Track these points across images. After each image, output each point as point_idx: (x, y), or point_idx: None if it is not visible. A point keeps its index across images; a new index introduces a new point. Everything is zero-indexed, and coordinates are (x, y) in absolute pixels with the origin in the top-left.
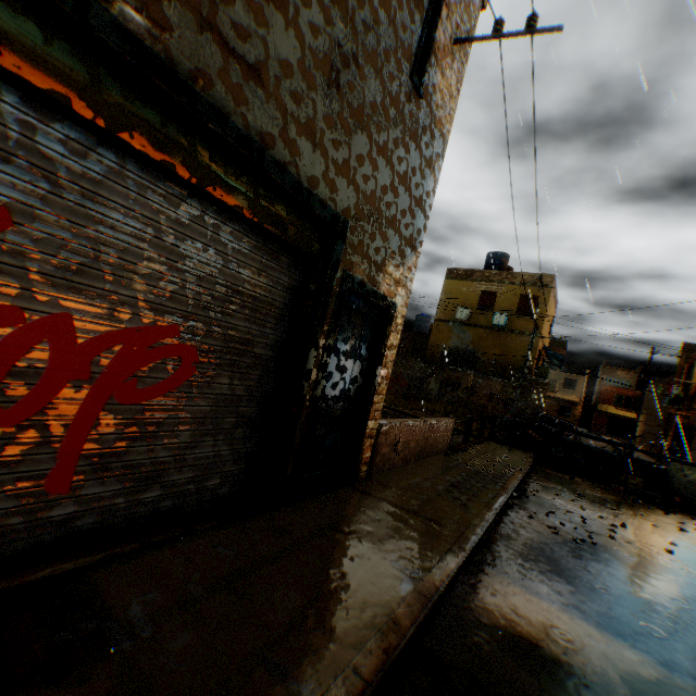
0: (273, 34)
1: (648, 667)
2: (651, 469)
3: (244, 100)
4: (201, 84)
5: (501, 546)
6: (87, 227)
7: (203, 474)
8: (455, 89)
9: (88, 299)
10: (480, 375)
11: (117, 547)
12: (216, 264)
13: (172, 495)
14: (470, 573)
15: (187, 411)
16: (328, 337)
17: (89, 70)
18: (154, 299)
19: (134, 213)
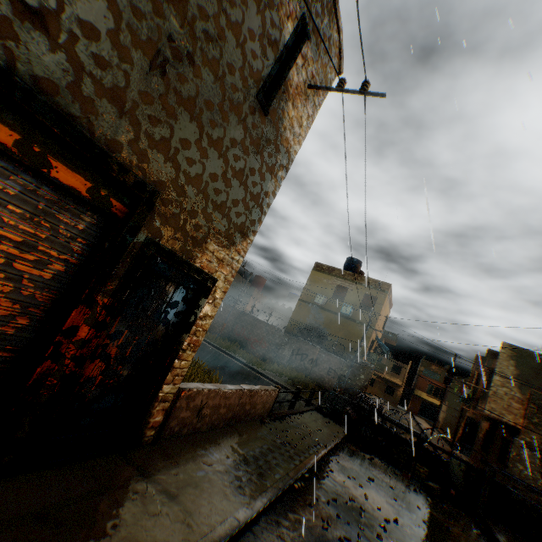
0: None
1: None
2: (438, 459)
3: (13, 36)
4: None
5: None
6: None
7: None
8: (305, 121)
9: None
10: (324, 351)
11: None
12: None
13: None
14: None
15: None
16: (113, 297)
17: None
18: None
19: None
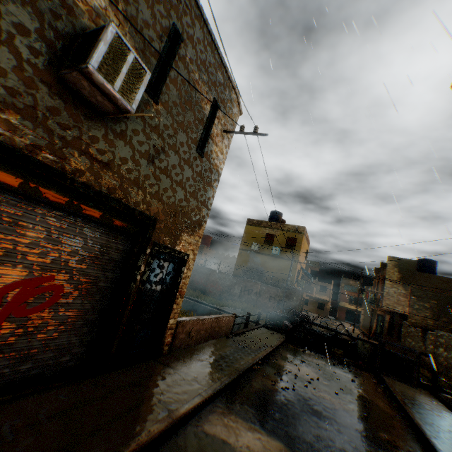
0: (118, 148)
1: (284, 450)
2: (349, 344)
3: (100, 176)
4: (79, 174)
5: (236, 392)
6: (13, 235)
7: (60, 354)
8: (225, 150)
9: (8, 267)
10: (264, 284)
11: (1, 396)
12: (81, 244)
13: (39, 366)
14: (209, 407)
15: (54, 319)
16: (143, 276)
17: (26, 176)
18: (43, 264)
19: (38, 226)
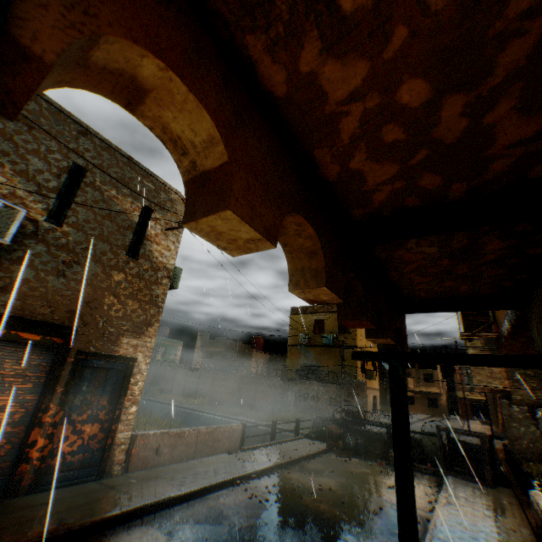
0: (18, 272)
1: None
2: (414, 441)
3: None
4: None
5: (184, 507)
6: None
7: None
8: (173, 246)
9: None
10: (320, 384)
11: None
12: None
13: None
14: (129, 523)
15: None
16: (67, 386)
17: None
18: None
19: None
